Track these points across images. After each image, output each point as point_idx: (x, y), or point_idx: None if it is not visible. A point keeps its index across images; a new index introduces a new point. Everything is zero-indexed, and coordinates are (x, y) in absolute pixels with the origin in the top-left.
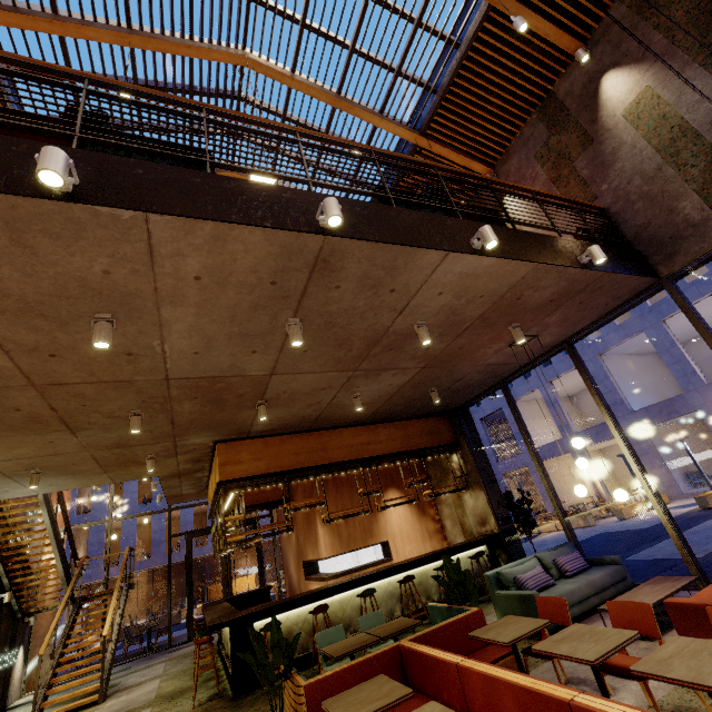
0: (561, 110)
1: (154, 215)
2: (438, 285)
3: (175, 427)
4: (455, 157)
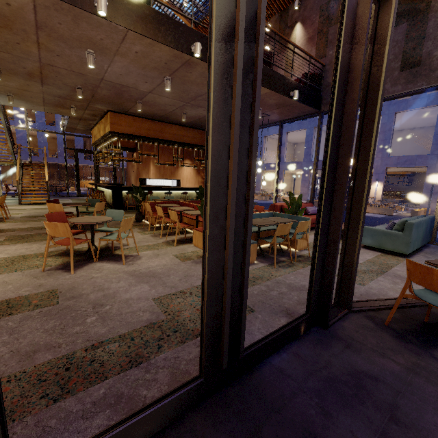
0: None
1: (131, 31)
2: None
3: (92, 98)
4: None
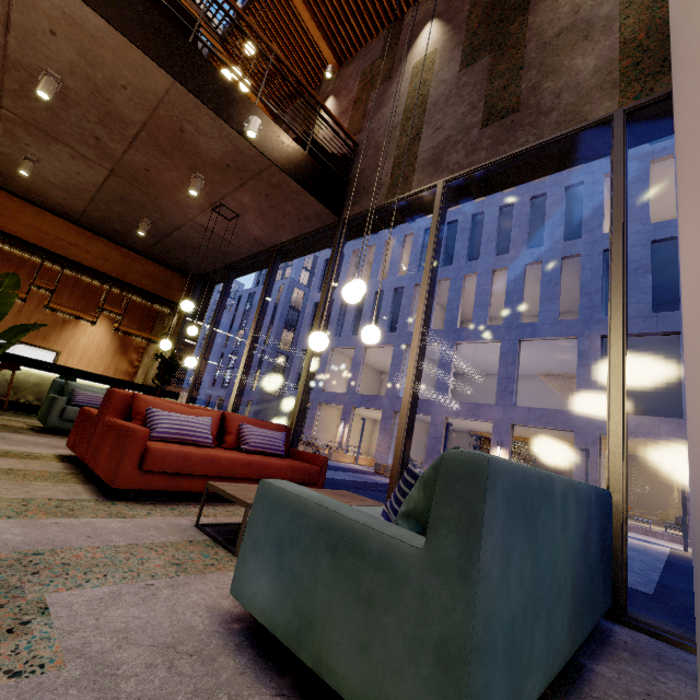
0: (397, 37)
1: None
2: (40, 11)
3: None
4: (308, 19)
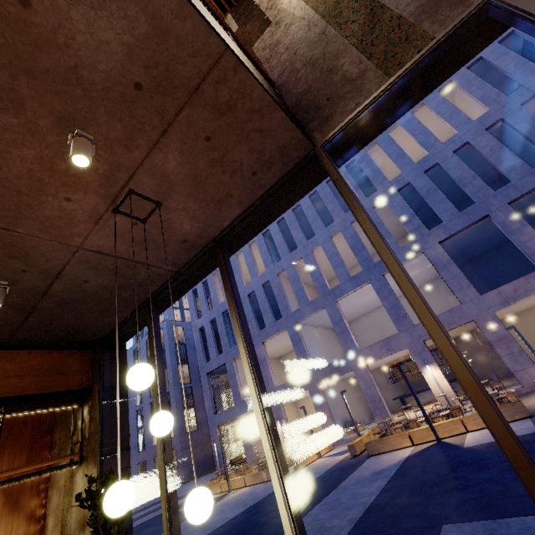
0: (250, 5)
1: None
2: None
3: None
4: None
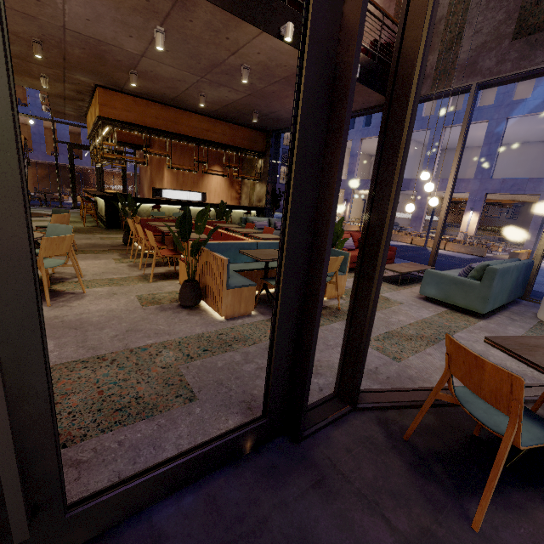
0: None
1: None
2: (257, 48)
3: (65, 62)
4: None
